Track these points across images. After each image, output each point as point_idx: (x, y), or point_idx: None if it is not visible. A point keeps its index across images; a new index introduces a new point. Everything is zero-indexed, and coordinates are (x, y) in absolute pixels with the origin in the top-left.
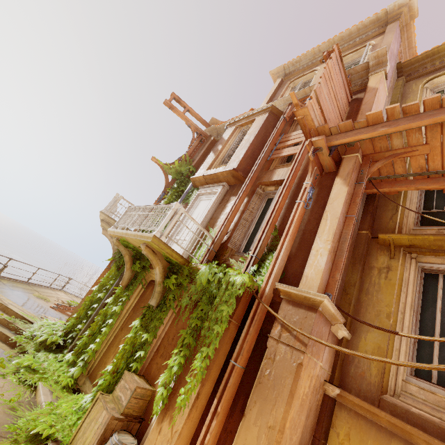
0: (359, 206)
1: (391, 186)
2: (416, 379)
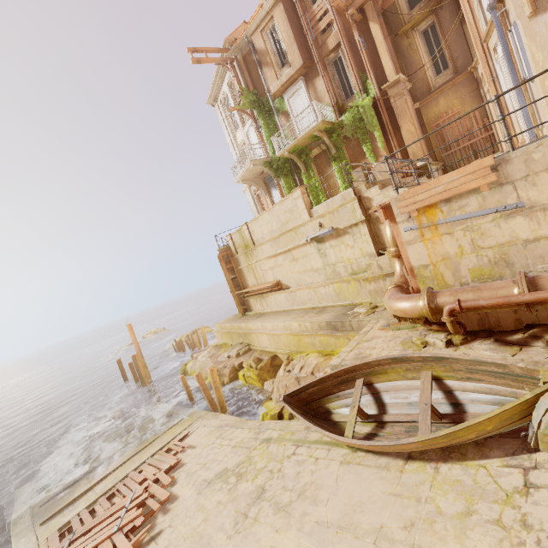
0: (386, 29)
1: (389, 2)
2: (438, 76)
